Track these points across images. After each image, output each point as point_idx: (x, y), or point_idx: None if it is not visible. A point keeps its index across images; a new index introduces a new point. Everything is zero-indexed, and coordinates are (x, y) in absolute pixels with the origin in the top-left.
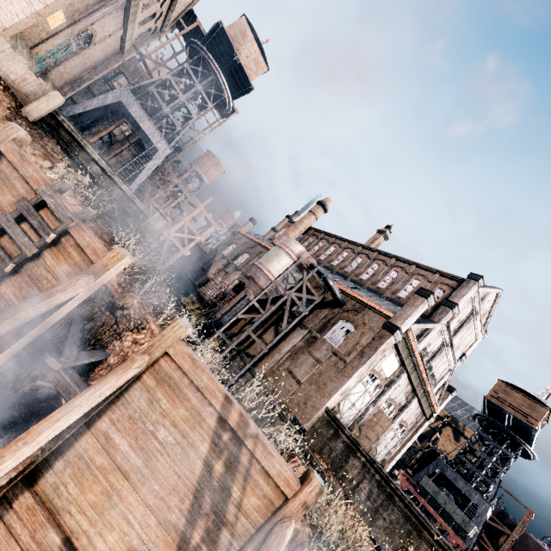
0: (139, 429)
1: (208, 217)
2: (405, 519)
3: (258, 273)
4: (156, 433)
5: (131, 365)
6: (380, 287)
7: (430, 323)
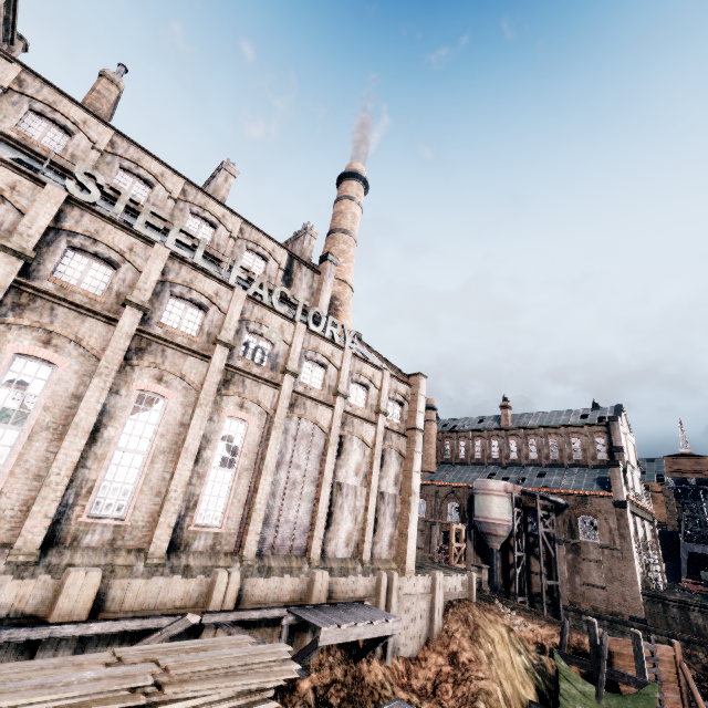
0: None
1: (459, 527)
2: None
3: (492, 527)
4: None
5: None
6: (555, 458)
7: (625, 475)
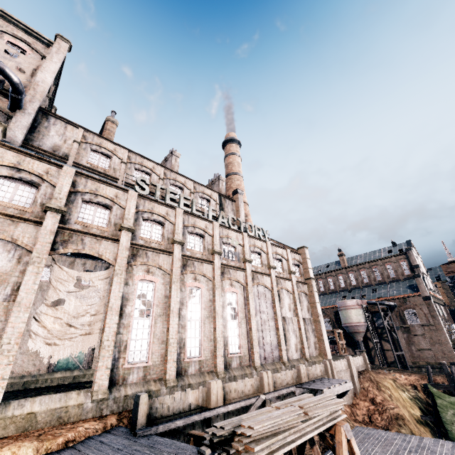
0: None
1: (339, 331)
2: None
3: (355, 328)
4: None
5: None
6: (379, 279)
7: (424, 280)
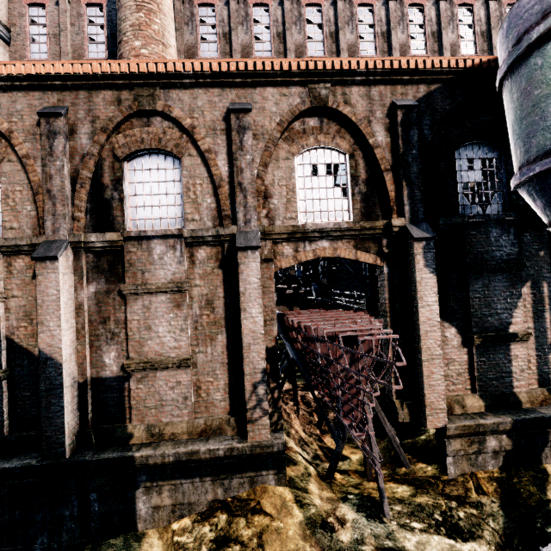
0: None
1: None
2: None
3: None
4: None
5: None
6: None
7: None
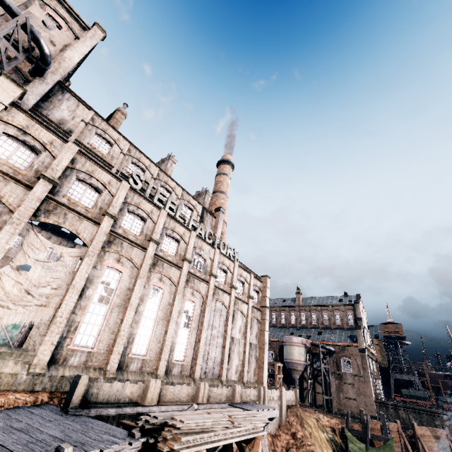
0: (427, 447)
1: (279, 365)
2: (428, 415)
3: (295, 365)
4: (429, 445)
5: (420, 438)
6: (326, 324)
7: (363, 334)
